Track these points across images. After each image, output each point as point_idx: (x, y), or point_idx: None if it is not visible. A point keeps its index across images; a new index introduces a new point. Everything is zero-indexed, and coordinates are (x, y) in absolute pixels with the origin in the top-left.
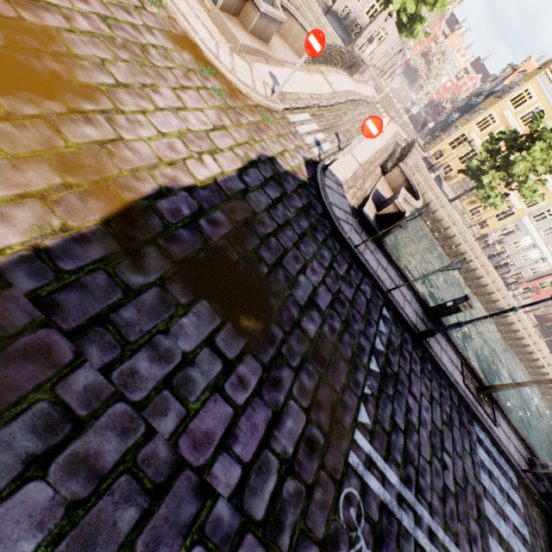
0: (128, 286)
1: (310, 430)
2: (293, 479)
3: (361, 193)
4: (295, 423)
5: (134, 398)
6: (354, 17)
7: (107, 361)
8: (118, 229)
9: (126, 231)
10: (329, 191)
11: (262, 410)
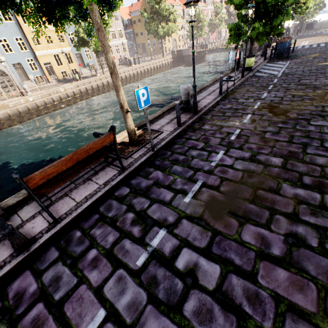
0: None
1: None
2: None
3: None
4: None
5: None
6: (123, 58)
7: None
8: None
9: None
10: None
11: None
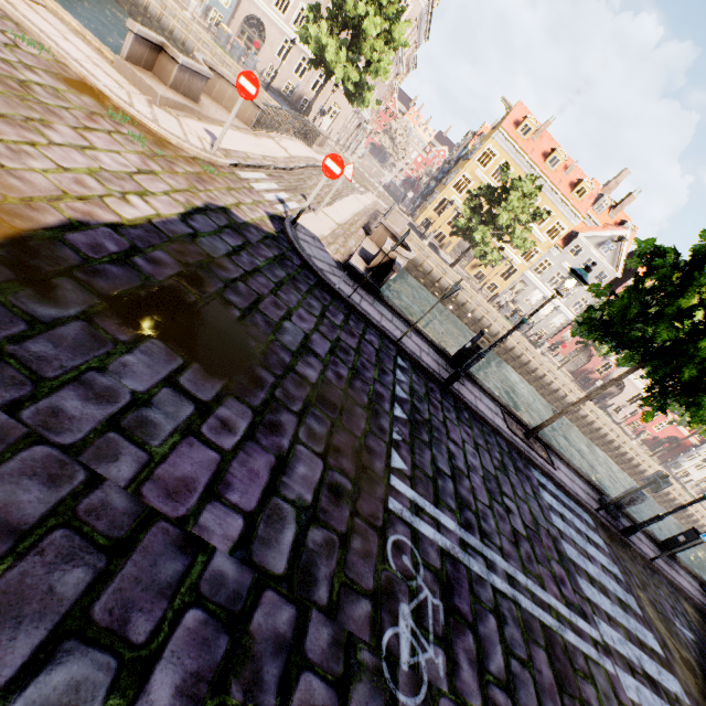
0: (34, 318)
1: (331, 476)
2: (319, 528)
3: (346, 250)
4: (309, 469)
5: (63, 440)
6: (300, 94)
7: (11, 399)
8: (10, 257)
9: (22, 260)
10: (305, 244)
11: (261, 455)
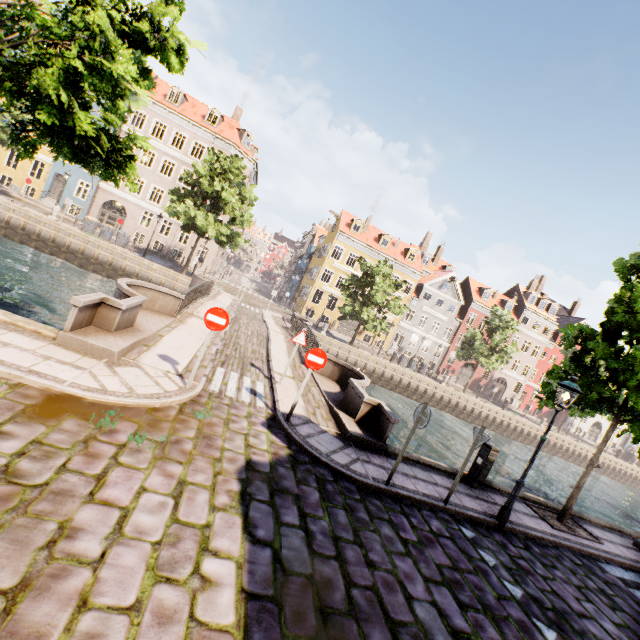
0: None
1: None
2: None
3: (324, 409)
4: None
5: None
6: (169, 247)
7: None
8: None
9: None
10: (313, 441)
11: None
